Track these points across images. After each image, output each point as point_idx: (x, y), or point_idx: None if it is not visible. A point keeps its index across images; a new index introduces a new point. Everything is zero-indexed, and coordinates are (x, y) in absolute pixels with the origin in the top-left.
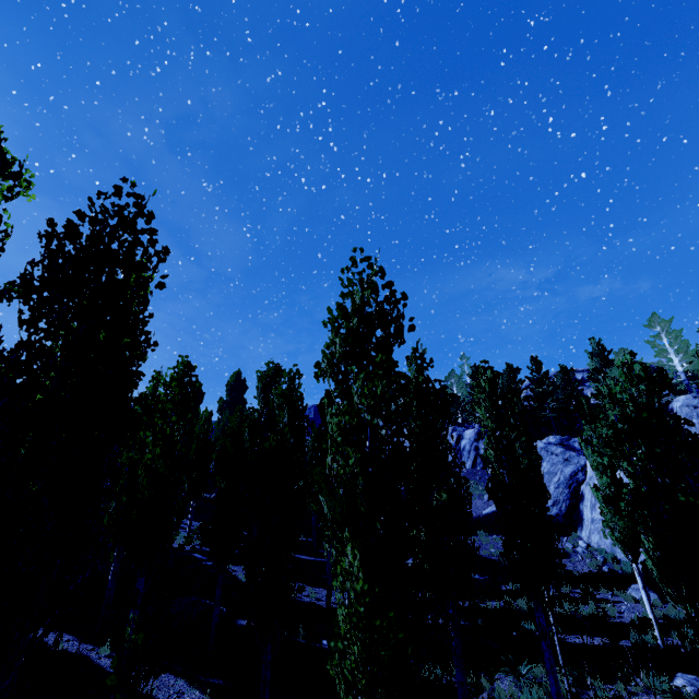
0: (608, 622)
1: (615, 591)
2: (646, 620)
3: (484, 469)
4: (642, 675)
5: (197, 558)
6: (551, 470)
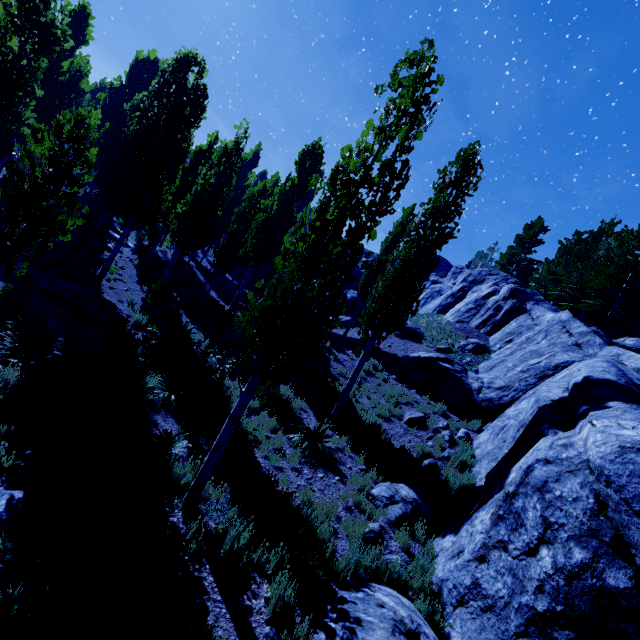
0: (251, 456)
1: (373, 471)
2: (271, 487)
3: (489, 334)
4: (0, 449)
5: (107, 233)
6: (540, 349)
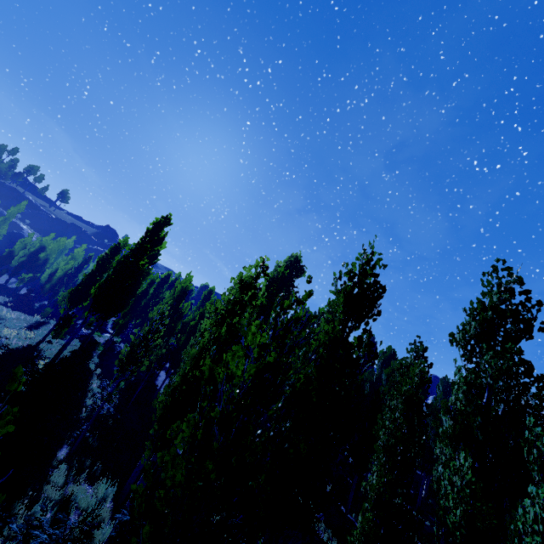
0: None
1: None
2: None
3: None
4: None
5: None
6: None
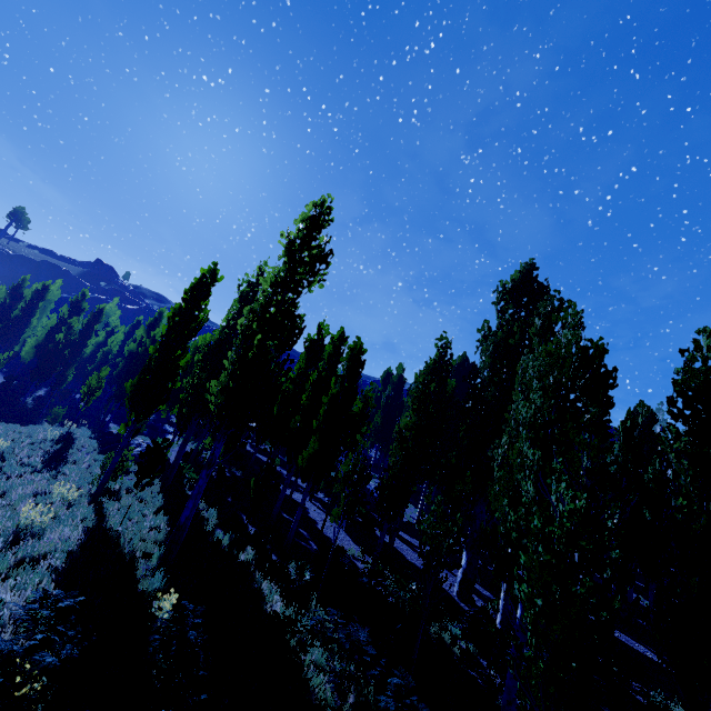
0: None
1: None
2: None
3: None
4: None
5: None
6: None
